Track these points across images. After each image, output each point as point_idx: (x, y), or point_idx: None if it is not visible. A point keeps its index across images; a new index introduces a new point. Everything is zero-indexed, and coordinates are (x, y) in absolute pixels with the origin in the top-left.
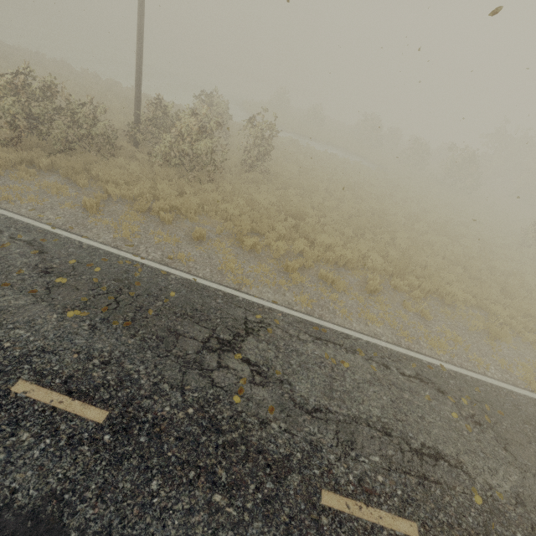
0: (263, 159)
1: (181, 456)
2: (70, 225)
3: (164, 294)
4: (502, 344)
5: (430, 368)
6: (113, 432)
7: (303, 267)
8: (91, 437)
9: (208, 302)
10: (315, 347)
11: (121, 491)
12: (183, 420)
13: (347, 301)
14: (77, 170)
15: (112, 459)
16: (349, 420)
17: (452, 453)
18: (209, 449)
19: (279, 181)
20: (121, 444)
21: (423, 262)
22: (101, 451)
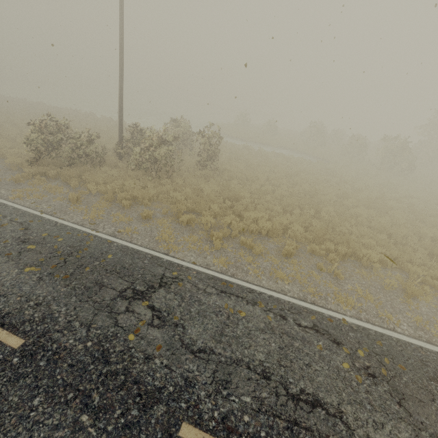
0: (212, 159)
1: (67, 380)
2: (55, 212)
3: (103, 256)
4: (421, 303)
5: (329, 320)
6: (22, 356)
7: (229, 237)
8: (4, 359)
9: (136, 262)
10: (217, 299)
11: (8, 403)
12: (81, 350)
13: (262, 263)
14: (72, 176)
15: (12, 377)
16: (231, 361)
17: (333, 402)
18: (93, 376)
19: (225, 175)
20: (24, 366)
21: (346, 231)
22: (7, 370)
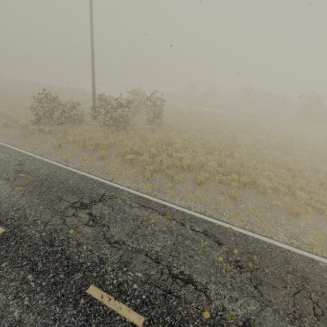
0: (157, 117)
1: (25, 254)
2: (44, 154)
3: (67, 181)
4: (302, 219)
5: (218, 228)
6: (1, 238)
7: (159, 170)
8: None
9: (88, 186)
10: (137, 210)
11: None
12: (37, 237)
13: (179, 188)
14: (59, 131)
15: None
16: (135, 250)
17: (203, 281)
18: (41, 253)
19: (167, 128)
20: (2, 244)
21: (252, 166)
22: None
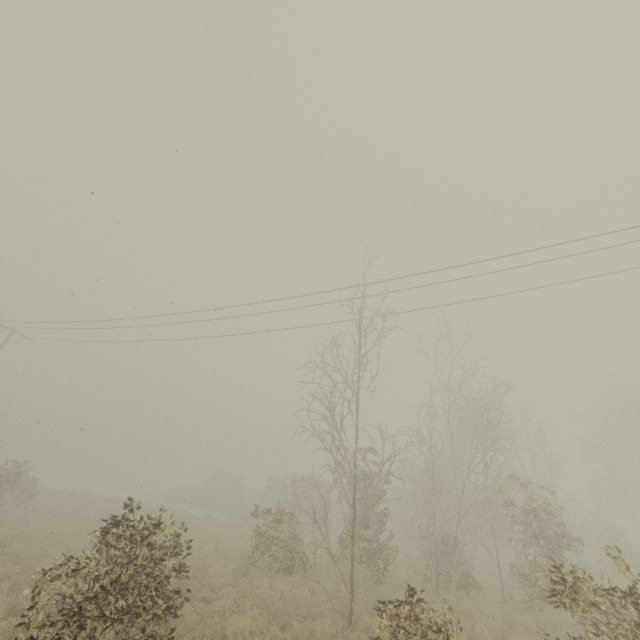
0: None
1: None
2: None
3: None
4: None
5: None
6: None
7: None
8: None
9: None
10: None
11: None
12: None
13: None
14: None
15: None
16: None
17: None
18: None
19: None
20: None
21: None
22: None
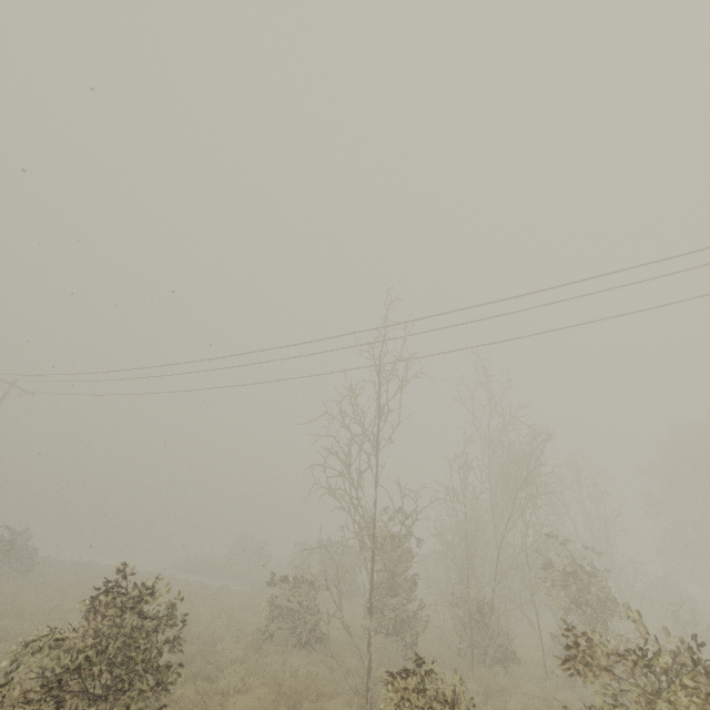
0: None
1: None
2: None
3: None
4: None
5: None
6: None
7: None
8: None
9: None
10: None
11: None
12: None
13: None
14: None
15: None
16: None
17: None
18: None
19: None
20: None
21: None
22: None
